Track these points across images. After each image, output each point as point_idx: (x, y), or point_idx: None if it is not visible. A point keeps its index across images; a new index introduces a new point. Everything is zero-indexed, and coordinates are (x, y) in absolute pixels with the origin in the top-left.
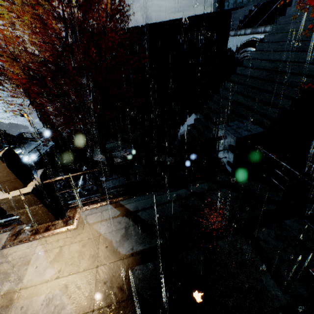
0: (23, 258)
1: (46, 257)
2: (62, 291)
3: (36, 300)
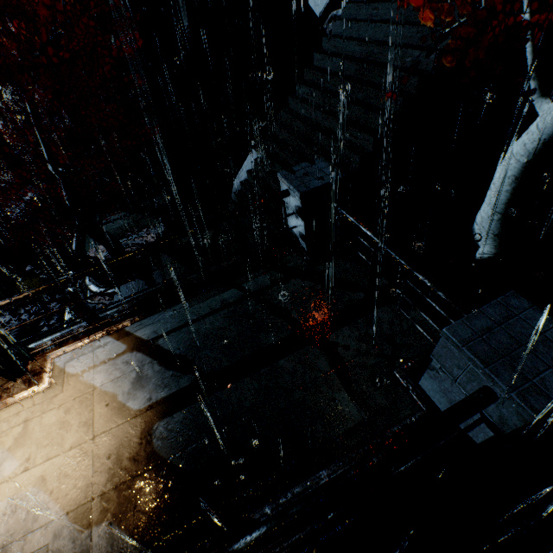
0: None
1: None
2: (37, 486)
3: None
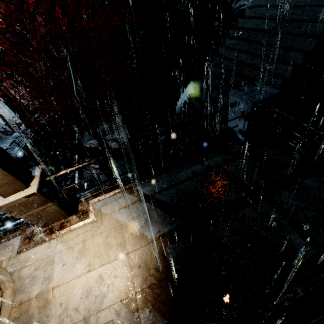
0: (45, 259)
1: (70, 254)
2: (98, 282)
3: (73, 295)
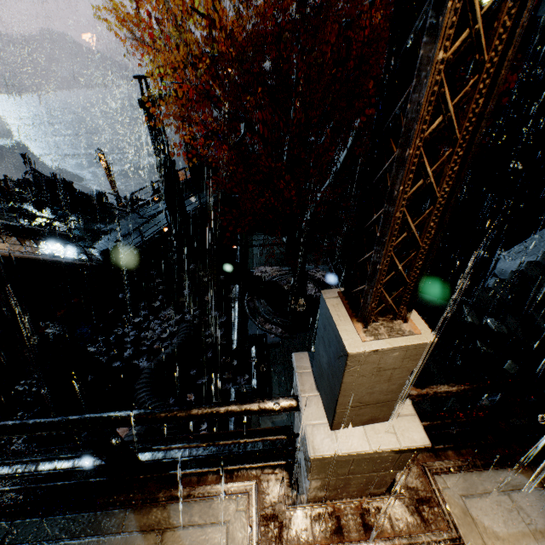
0: None
1: None
2: None
3: None
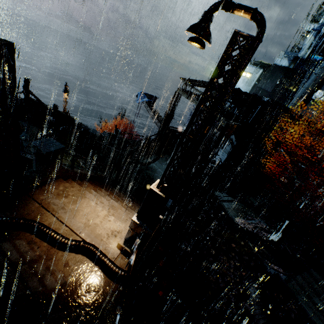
0: None
1: None
2: None
3: None
